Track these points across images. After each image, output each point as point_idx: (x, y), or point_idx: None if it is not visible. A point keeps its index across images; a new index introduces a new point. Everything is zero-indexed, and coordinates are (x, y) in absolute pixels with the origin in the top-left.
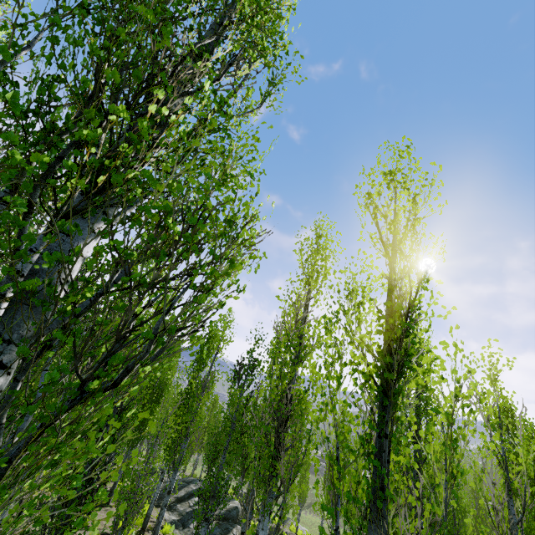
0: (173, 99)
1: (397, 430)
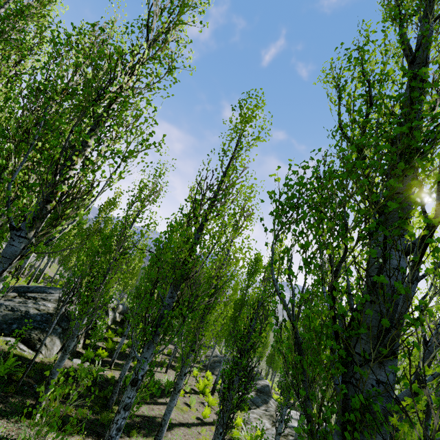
0: None
1: None
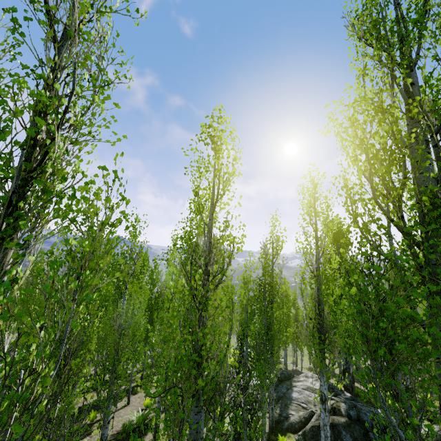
0: None
1: None
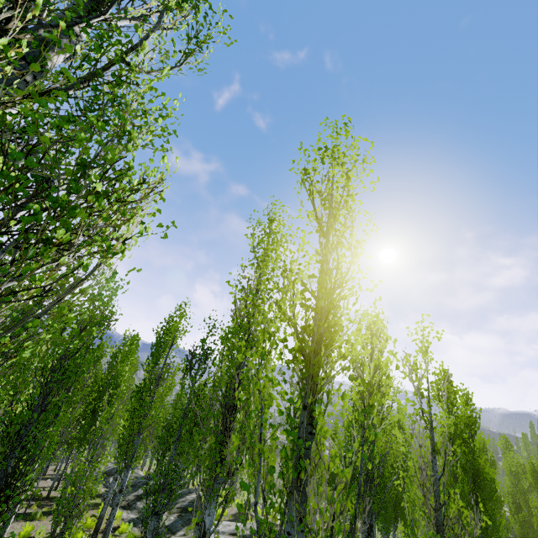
0: (37, 29)
1: (318, 401)
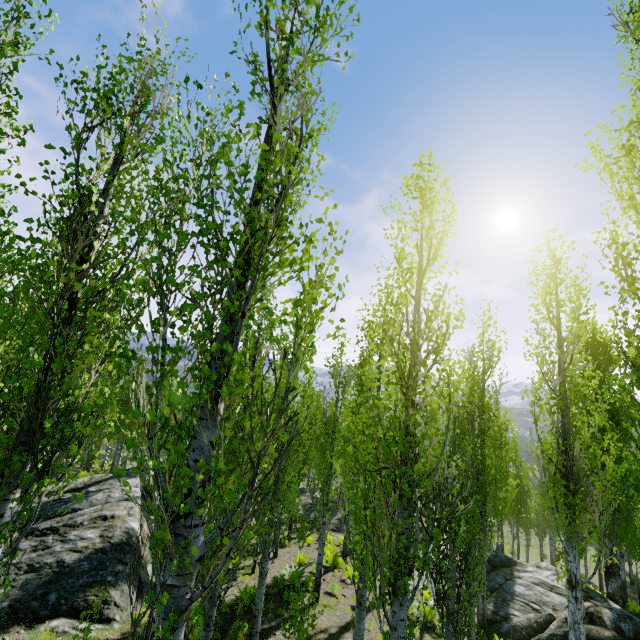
0: None
1: None
